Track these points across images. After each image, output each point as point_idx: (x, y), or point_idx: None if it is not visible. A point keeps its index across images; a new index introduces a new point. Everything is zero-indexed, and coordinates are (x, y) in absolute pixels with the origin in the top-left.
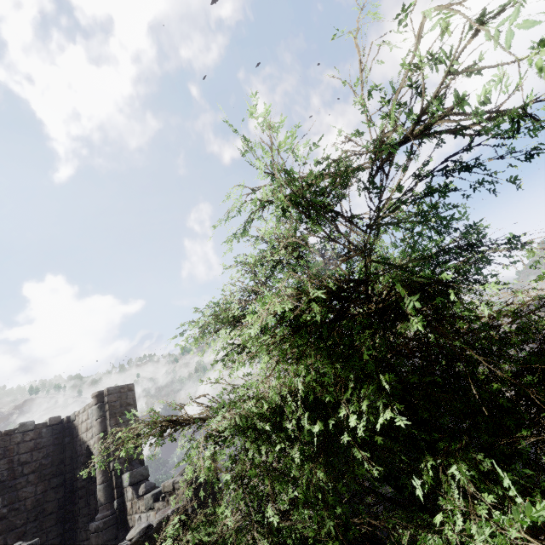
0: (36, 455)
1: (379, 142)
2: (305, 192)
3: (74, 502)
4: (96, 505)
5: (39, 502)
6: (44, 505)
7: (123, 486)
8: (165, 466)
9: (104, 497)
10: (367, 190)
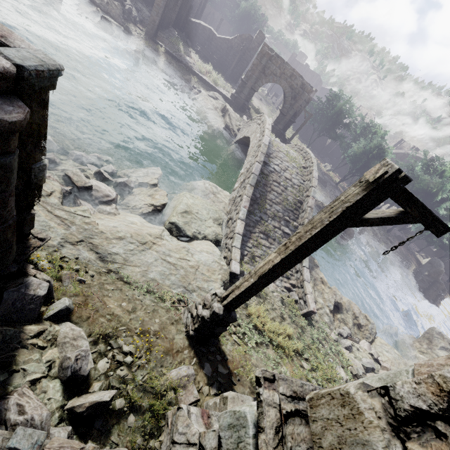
0: None
1: None
2: None
3: None
4: None
5: None
6: None
7: None
8: None
9: None
10: None
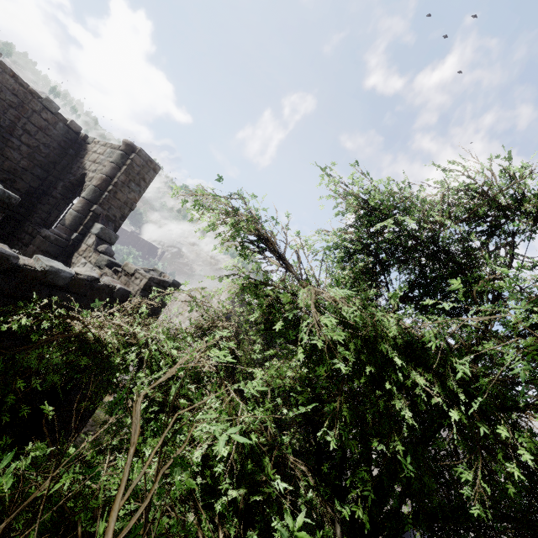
0: (40, 135)
1: None
2: None
3: (40, 201)
4: (55, 220)
5: (15, 172)
6: (17, 178)
7: (90, 231)
8: None
9: (70, 222)
10: None
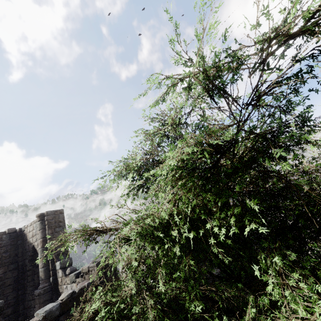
0: None
1: (268, 37)
2: (208, 73)
3: (24, 279)
4: (38, 280)
5: (1, 279)
6: (5, 280)
7: (56, 269)
8: (80, 258)
9: (44, 276)
10: (250, 75)
